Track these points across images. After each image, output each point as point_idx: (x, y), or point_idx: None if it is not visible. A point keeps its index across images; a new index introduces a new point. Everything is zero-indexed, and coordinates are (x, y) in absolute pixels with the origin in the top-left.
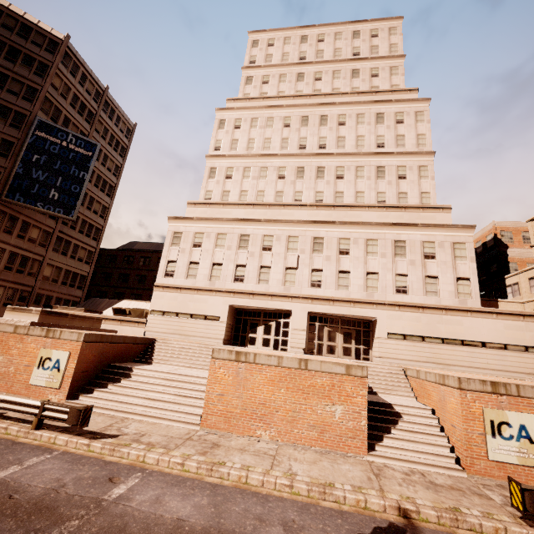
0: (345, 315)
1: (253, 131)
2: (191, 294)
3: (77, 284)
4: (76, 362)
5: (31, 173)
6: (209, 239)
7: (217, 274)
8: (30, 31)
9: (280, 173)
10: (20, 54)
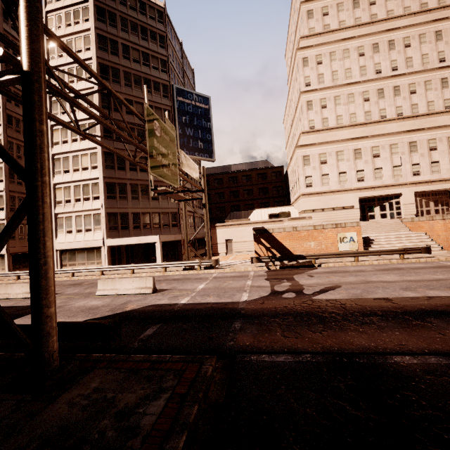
0: (435, 190)
1: (333, 64)
2: (329, 195)
3: (201, 207)
4: (361, 236)
5: (185, 131)
6: (331, 157)
7: (343, 180)
8: (144, 6)
9: (365, 97)
10: (147, 31)
